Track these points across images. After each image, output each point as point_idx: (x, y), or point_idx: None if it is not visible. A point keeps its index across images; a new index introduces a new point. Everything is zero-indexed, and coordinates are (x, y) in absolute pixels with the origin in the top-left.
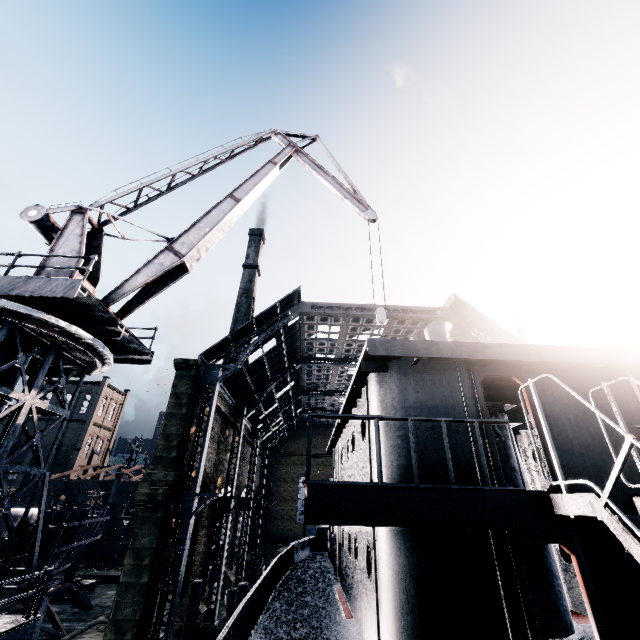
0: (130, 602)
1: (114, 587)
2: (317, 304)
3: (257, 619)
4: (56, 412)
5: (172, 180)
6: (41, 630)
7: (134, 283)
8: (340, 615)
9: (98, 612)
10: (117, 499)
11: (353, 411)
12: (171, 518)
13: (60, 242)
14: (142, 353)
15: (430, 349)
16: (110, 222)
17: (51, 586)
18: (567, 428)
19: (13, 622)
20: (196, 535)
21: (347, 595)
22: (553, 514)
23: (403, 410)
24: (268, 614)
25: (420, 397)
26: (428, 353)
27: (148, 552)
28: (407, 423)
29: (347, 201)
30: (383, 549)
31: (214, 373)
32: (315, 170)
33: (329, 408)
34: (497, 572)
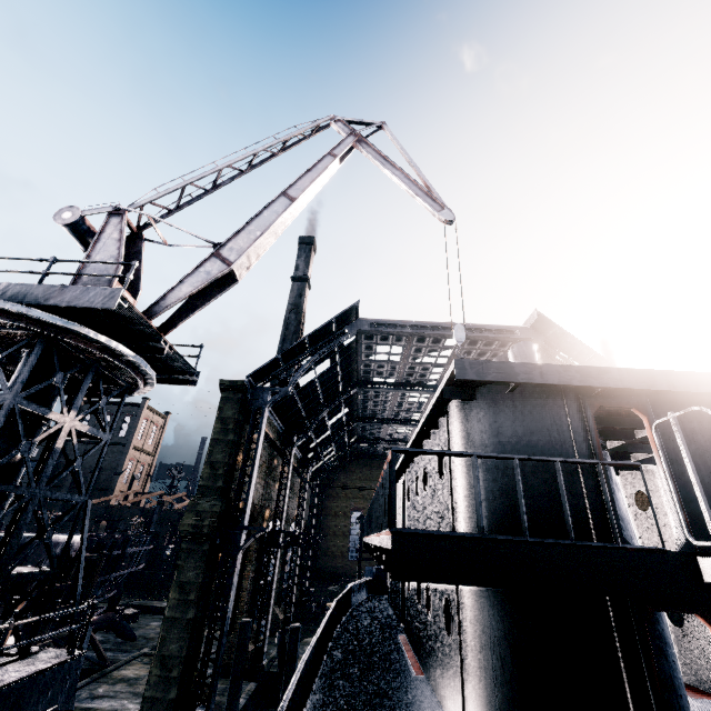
0: (176, 638)
1: (157, 618)
2: (377, 321)
3: (317, 671)
4: (97, 436)
5: (218, 177)
6: (85, 659)
7: (178, 294)
8: (409, 671)
9: (142, 643)
10: (159, 527)
11: (425, 443)
12: (218, 552)
13: (97, 248)
14: (187, 373)
15: (532, 373)
16: (150, 225)
17: (94, 615)
18: (703, 473)
19: (57, 657)
20: (243, 570)
21: (415, 648)
22: (702, 582)
23: (496, 445)
24: (328, 665)
25: (517, 431)
26: (529, 378)
27: (194, 587)
28: (501, 461)
29: (419, 199)
30: (470, 606)
31: (263, 397)
32: (381, 163)
33: (386, 438)
34: (616, 644)
